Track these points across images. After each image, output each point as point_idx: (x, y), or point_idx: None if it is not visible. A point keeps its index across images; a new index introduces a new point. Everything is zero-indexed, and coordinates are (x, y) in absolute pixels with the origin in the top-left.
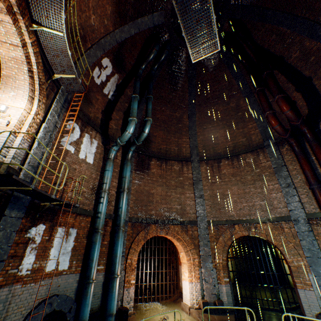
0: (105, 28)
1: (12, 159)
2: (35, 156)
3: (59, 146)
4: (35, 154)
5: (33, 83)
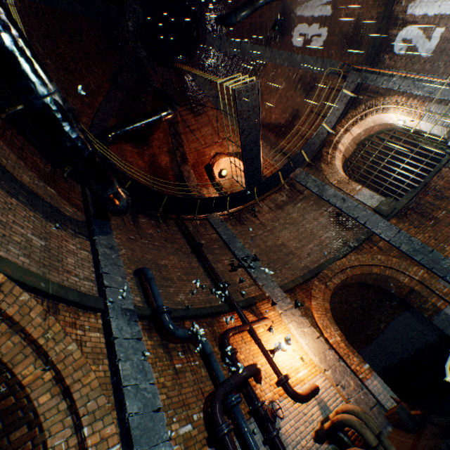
0: (275, 71)
1: (446, 118)
2: (445, 94)
3: (433, 57)
4: (442, 95)
5: (369, 113)
